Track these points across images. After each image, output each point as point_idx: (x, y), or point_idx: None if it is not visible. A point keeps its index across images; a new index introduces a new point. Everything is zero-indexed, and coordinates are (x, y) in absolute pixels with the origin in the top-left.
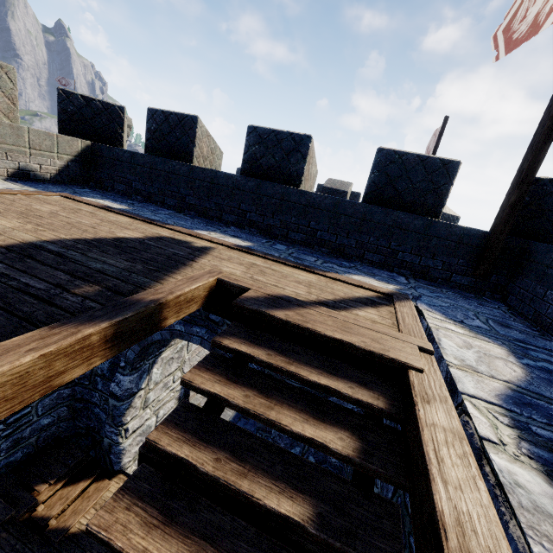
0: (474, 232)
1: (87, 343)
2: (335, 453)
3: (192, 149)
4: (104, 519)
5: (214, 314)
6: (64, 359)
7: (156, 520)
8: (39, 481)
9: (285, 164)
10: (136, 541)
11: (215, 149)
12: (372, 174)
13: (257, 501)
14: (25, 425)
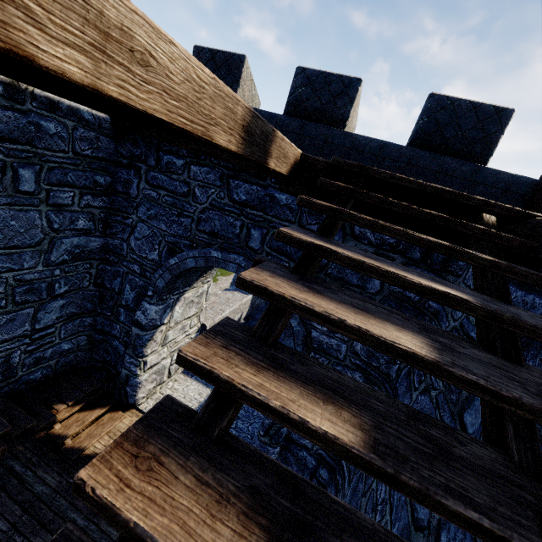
0: (523, 179)
1: (235, 110)
2: (479, 258)
3: (235, 90)
4: (254, 276)
5: (292, 193)
6: (221, 108)
7: (303, 289)
8: (57, 401)
9: (331, 107)
10: (293, 293)
11: (255, 97)
12: (421, 120)
13: (410, 280)
14: (48, 345)
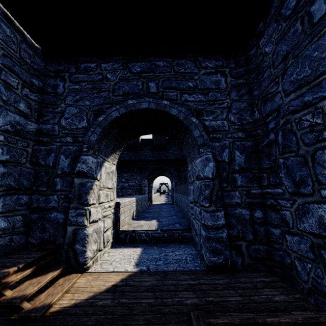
0: None
1: None
2: None
3: None
4: None
5: None
6: None
7: None
8: (3, 268)
9: None
10: None
11: None
12: None
13: None
14: None
